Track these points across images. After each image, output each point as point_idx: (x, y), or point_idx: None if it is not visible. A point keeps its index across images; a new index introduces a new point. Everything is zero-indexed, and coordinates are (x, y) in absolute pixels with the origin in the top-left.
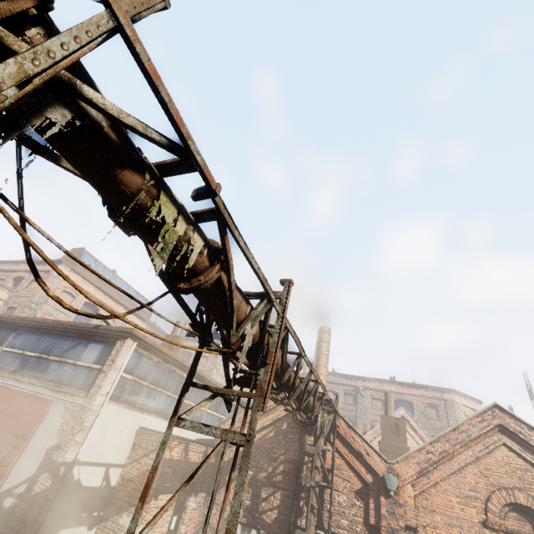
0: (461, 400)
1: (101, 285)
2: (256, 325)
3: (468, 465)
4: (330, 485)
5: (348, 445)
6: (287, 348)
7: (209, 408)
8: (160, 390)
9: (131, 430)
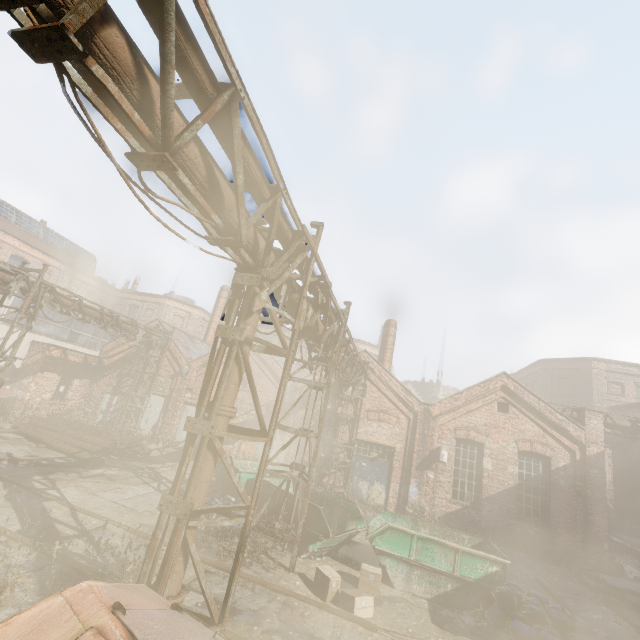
0: (366, 348)
1: (28, 238)
2: (23, 284)
3: None
4: (156, 373)
5: (173, 355)
6: (57, 294)
7: (105, 339)
8: (48, 322)
9: (26, 341)
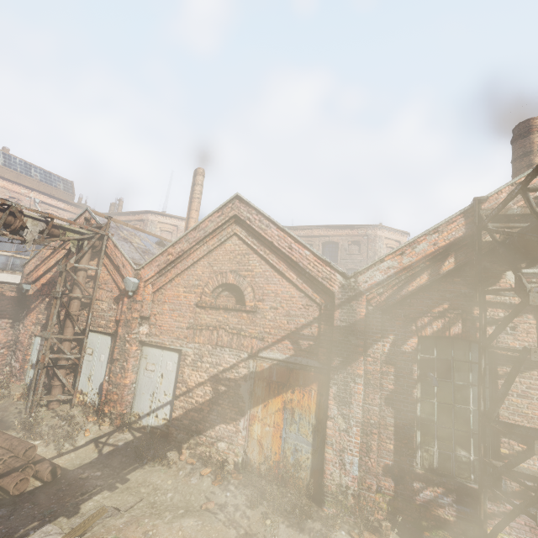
0: (385, 233)
1: None
2: None
3: (201, 260)
4: (91, 296)
5: (113, 263)
6: None
7: None
8: None
9: None
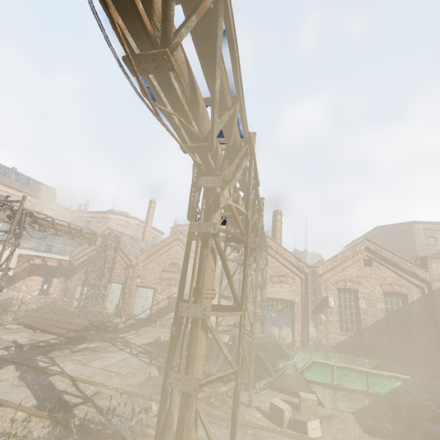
0: None
1: (5, 181)
2: (9, 212)
3: (164, 253)
4: (113, 267)
5: (123, 253)
6: (35, 217)
7: (72, 247)
8: (29, 239)
9: (14, 255)
